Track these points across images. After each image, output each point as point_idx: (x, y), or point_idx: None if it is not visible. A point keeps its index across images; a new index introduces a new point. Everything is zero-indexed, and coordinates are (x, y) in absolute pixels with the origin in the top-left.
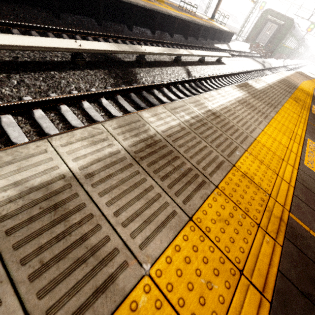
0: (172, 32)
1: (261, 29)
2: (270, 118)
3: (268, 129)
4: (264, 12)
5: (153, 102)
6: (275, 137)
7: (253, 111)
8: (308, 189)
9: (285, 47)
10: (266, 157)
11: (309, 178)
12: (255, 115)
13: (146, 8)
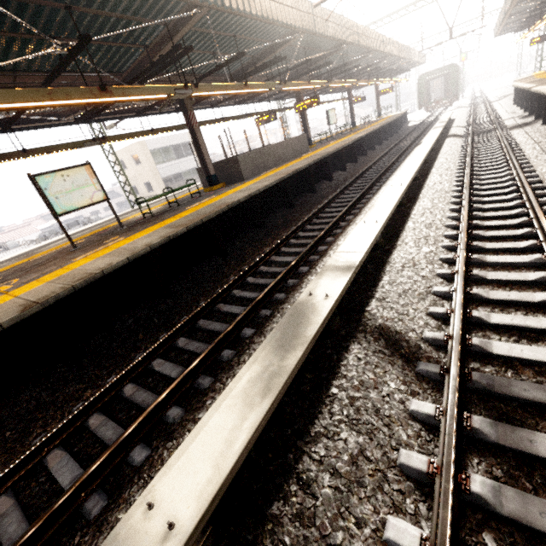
0: (391, 133)
1: (428, 90)
2: None
3: None
4: (418, 80)
5: (487, 131)
6: None
7: None
8: None
9: (459, 85)
10: None
11: None
12: None
13: (382, 126)
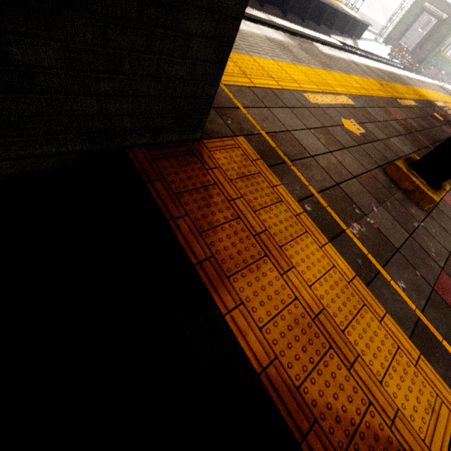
0: None
1: (410, 23)
2: (305, 65)
3: (286, 65)
4: None
5: None
6: (288, 70)
7: (282, 51)
8: (278, 97)
9: (446, 58)
10: (247, 65)
11: (292, 98)
12: (280, 53)
13: None
